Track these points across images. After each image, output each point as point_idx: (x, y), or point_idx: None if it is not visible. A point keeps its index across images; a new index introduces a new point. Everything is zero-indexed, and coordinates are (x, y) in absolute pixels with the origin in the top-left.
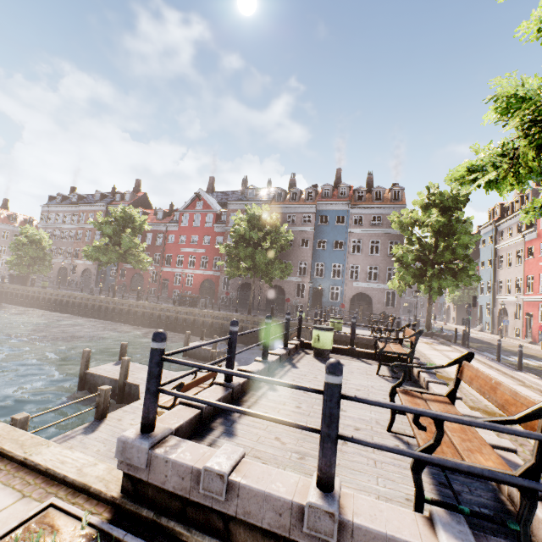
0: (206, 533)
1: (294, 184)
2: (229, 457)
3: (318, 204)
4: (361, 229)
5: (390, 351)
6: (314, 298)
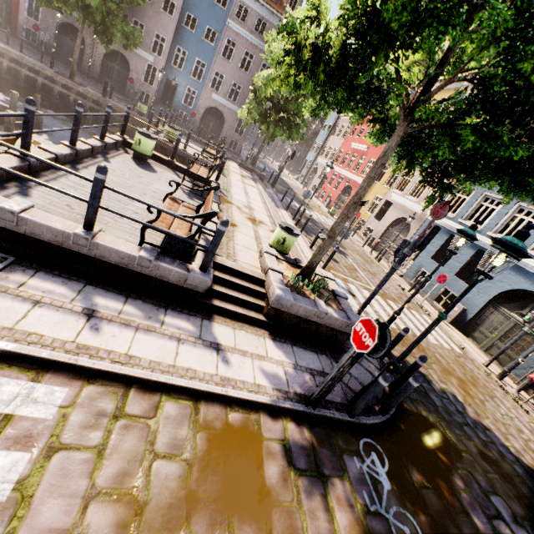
0: (2, 241)
1: None
2: (20, 205)
3: None
4: (241, 29)
5: (194, 173)
6: (166, 92)
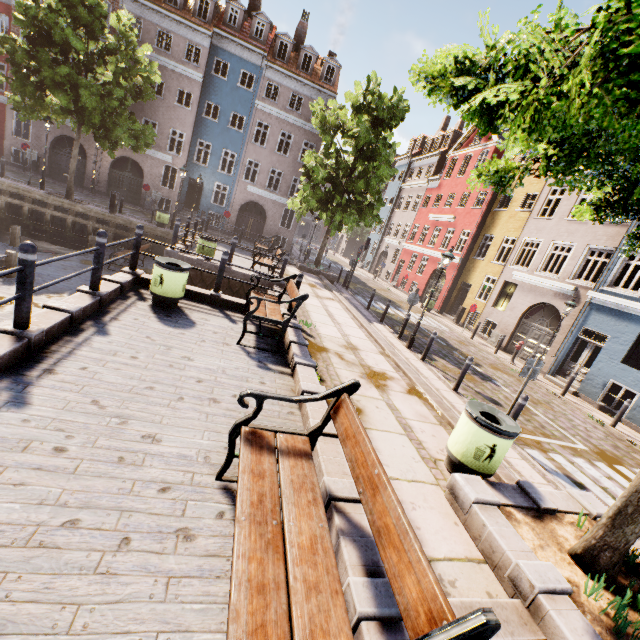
0: None
1: None
2: None
3: (215, 33)
4: (273, 109)
5: (262, 317)
6: (190, 194)
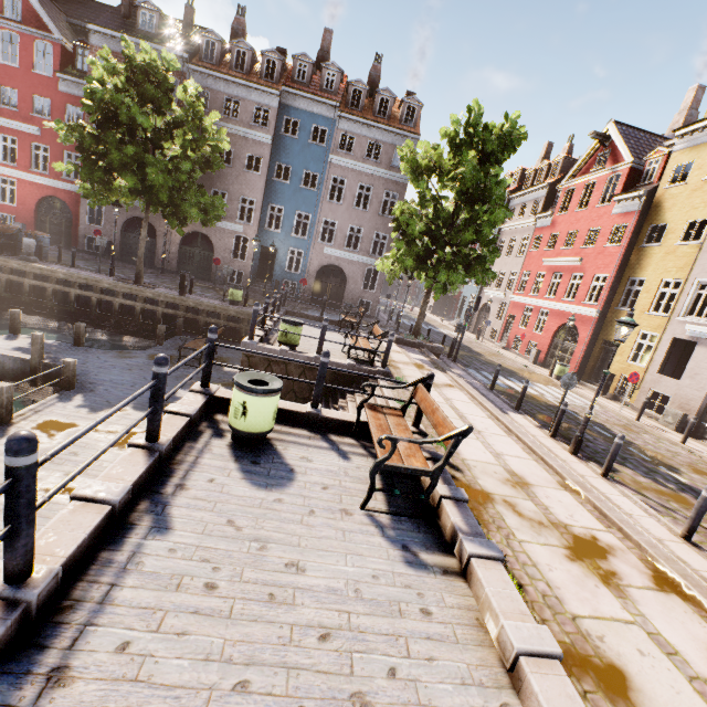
0: None
1: (242, 32)
2: None
3: (283, 92)
4: (348, 161)
5: (399, 467)
6: (262, 263)
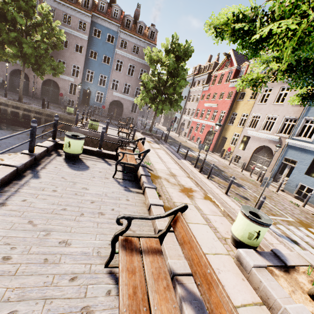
0: None
1: None
2: None
3: (93, 15)
4: (124, 53)
5: (125, 163)
6: (84, 97)
